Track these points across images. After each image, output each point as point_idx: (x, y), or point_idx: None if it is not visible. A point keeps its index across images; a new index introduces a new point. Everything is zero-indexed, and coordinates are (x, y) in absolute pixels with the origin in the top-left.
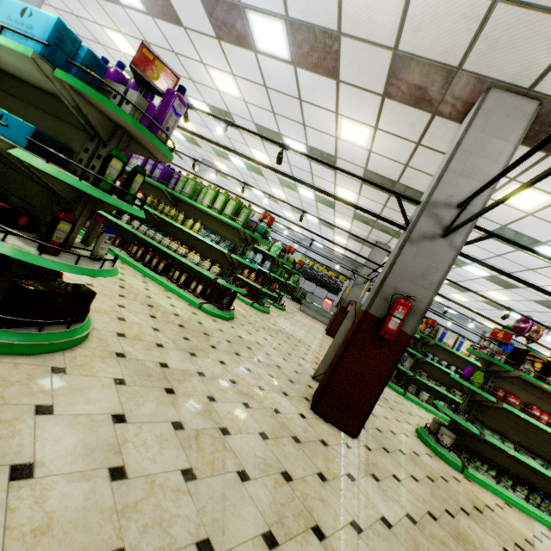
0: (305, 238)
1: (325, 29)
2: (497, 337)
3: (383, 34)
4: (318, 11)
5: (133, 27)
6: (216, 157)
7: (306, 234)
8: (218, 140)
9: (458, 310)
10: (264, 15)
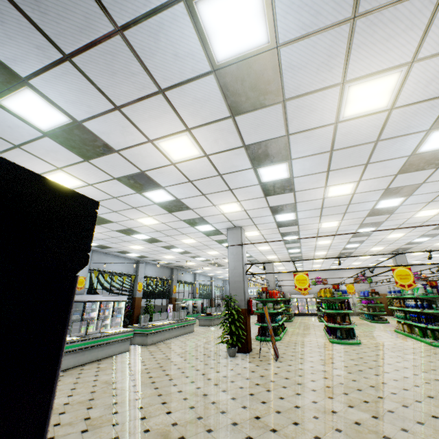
0: (154, 259)
1: (421, 243)
2: (373, 291)
3: (418, 246)
4: (427, 242)
5: (437, 219)
6: (274, 232)
7: (174, 258)
8: (320, 233)
9: (222, 273)
10: (429, 239)
